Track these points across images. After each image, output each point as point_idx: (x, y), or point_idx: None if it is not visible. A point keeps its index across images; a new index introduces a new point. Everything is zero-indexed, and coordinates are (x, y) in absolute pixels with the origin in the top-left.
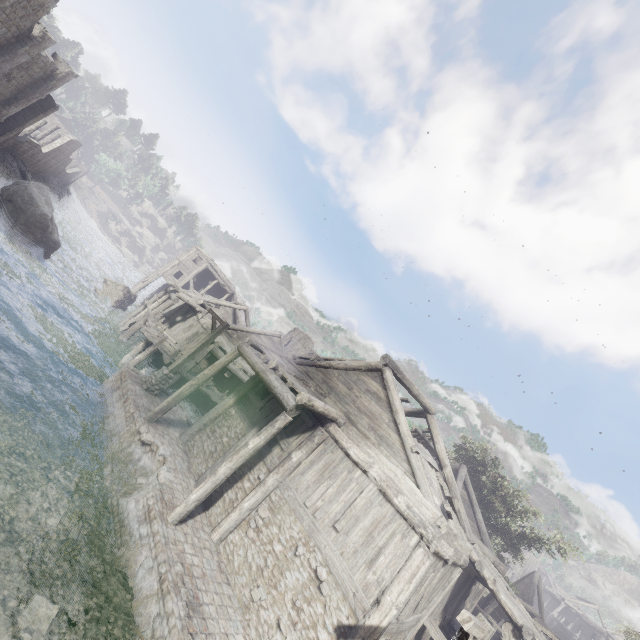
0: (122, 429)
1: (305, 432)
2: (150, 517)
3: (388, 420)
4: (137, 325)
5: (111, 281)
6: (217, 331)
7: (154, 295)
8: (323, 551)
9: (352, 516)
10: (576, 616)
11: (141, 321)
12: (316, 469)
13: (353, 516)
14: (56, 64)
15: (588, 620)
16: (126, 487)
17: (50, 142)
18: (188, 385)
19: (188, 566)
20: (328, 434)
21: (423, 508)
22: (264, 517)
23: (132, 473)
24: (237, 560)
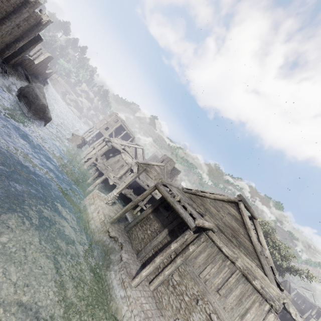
0: (99, 229)
1: (194, 233)
2: (124, 286)
3: (243, 233)
4: (92, 160)
5: (75, 134)
6: (140, 172)
7: (94, 138)
8: (213, 305)
9: (228, 288)
10: (302, 297)
11: (94, 158)
12: (203, 256)
13: (228, 287)
14: (41, 16)
15: (308, 299)
16: (106, 262)
17: (37, 57)
18: (130, 205)
19: (145, 312)
20: (207, 236)
21: (270, 289)
22: (176, 280)
23: (107, 253)
24: (164, 302)
